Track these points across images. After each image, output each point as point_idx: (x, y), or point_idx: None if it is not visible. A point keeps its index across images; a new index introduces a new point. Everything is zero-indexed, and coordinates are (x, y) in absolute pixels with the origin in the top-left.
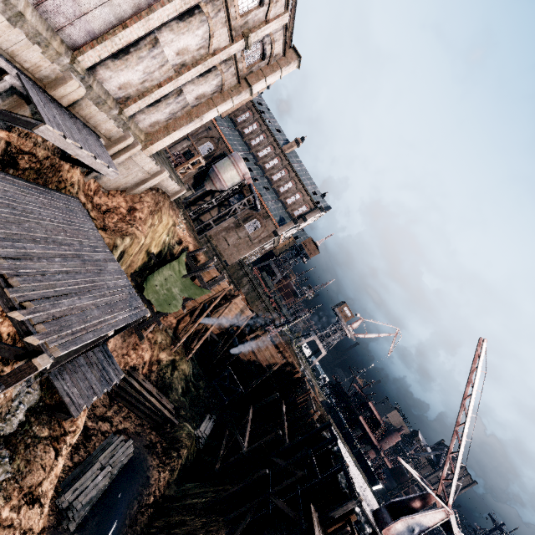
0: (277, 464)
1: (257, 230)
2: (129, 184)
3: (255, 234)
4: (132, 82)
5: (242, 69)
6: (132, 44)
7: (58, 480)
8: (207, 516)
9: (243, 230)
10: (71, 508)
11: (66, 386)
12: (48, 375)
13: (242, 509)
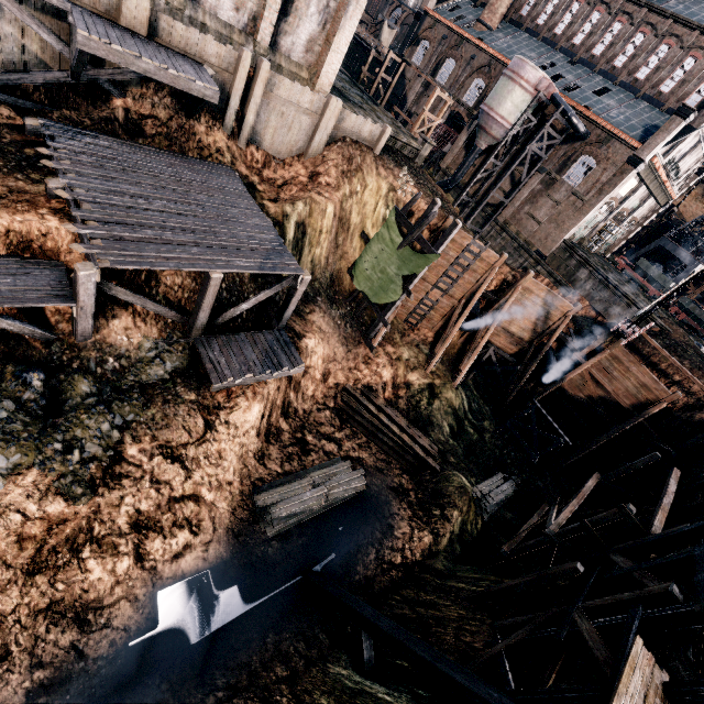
0: (617, 566)
1: (589, 174)
2: (302, 142)
3: (587, 183)
4: None
5: None
6: None
7: (263, 480)
8: (470, 609)
9: (561, 186)
10: (269, 511)
11: (212, 354)
12: (194, 340)
13: (522, 618)
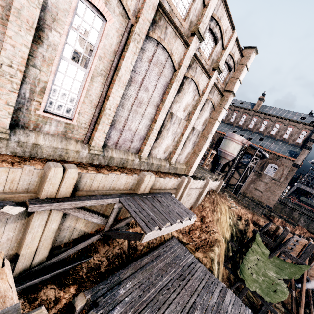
0: None
1: (276, 171)
2: (193, 201)
3: (277, 174)
4: (168, 144)
5: (220, 88)
6: (161, 126)
7: None
8: None
9: (265, 176)
10: None
11: None
12: None
13: None
